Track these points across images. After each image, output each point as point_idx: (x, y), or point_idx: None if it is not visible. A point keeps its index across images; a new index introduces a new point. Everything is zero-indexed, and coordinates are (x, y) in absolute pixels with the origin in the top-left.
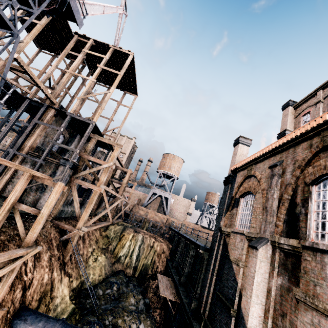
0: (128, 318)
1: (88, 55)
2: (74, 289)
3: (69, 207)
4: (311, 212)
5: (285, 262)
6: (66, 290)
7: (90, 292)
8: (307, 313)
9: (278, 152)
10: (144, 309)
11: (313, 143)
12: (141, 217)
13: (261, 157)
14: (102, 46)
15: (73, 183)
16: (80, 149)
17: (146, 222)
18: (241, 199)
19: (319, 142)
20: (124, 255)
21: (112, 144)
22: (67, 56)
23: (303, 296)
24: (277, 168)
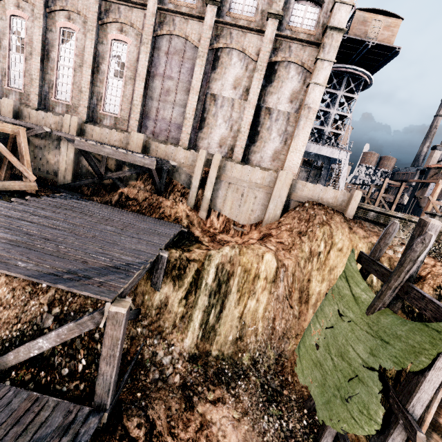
0: None
1: None
2: None
3: None
4: None
5: None
6: None
7: None
8: None
9: None
10: None
11: None
12: None
13: None
14: None
15: None
16: None
17: None
18: (430, 183)
19: None
20: None
21: None
22: None
23: None
24: None
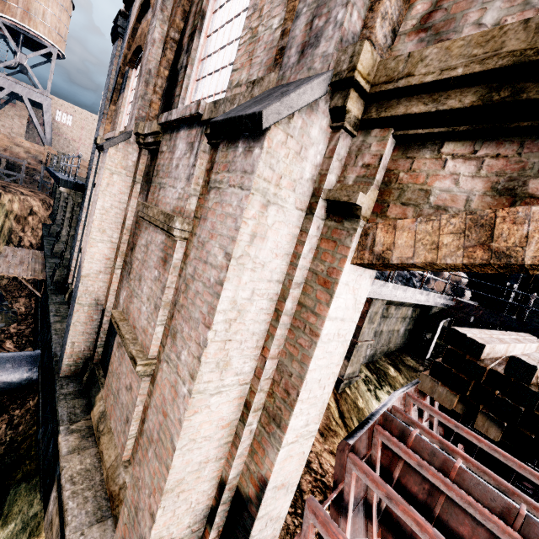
0: None
1: None
2: None
3: None
4: (195, 62)
5: (149, 170)
6: None
7: None
8: (145, 233)
9: None
10: None
11: None
12: None
13: None
14: None
15: None
16: None
17: None
18: (132, 72)
19: None
20: None
21: None
22: None
23: (142, 209)
24: None
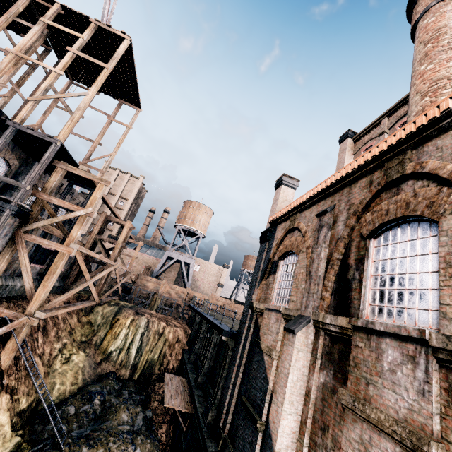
0: (115, 445)
1: (55, 31)
2: (21, 412)
3: (17, 281)
4: (367, 277)
5: (330, 350)
6: (5, 416)
7: (49, 414)
8: (355, 426)
9: (329, 195)
10: (144, 427)
11: (374, 179)
12: (149, 292)
13: (308, 201)
14: (77, 18)
15: (19, 241)
16: (32, 185)
17: (157, 298)
18: (280, 262)
19: (381, 178)
20: (118, 350)
21: (92, 179)
22: (16, 29)
23: (351, 401)
24: (326, 216)
